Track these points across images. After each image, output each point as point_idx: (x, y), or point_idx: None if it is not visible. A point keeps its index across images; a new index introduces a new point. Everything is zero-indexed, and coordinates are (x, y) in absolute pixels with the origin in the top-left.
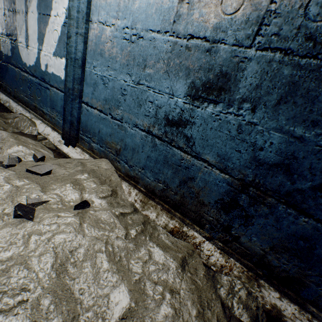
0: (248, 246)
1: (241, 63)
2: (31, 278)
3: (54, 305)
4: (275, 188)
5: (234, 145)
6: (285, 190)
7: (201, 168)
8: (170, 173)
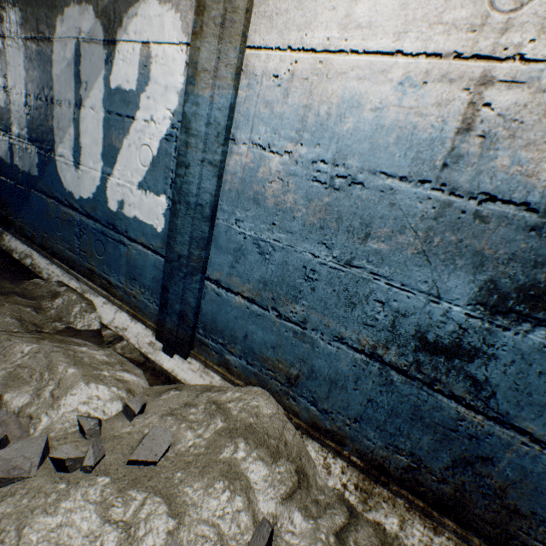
0: None
1: None
2: None
3: None
4: None
5: None
6: None
7: (512, 444)
8: (427, 439)
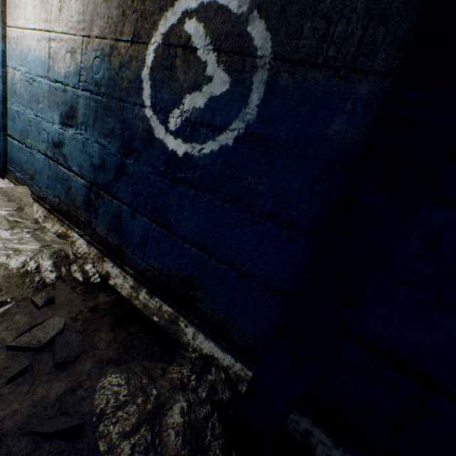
0: (100, 234)
1: (78, 99)
2: None
3: None
4: (102, 184)
5: (83, 157)
6: (106, 184)
7: (73, 178)
8: (60, 187)
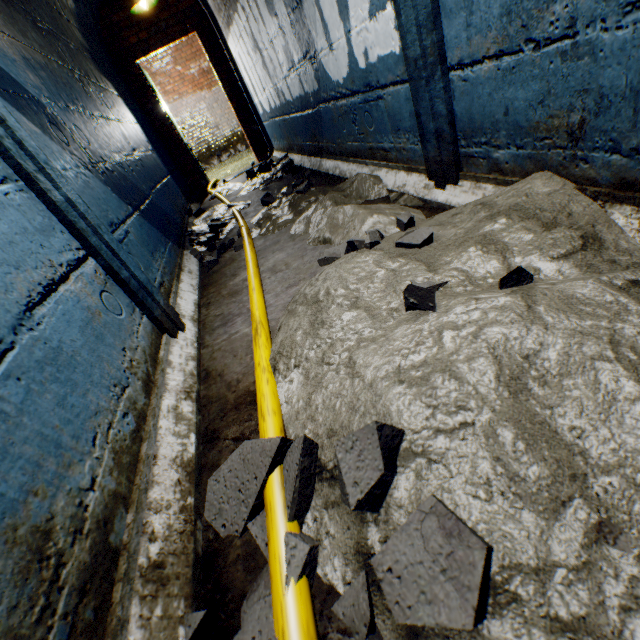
0: None
1: None
2: (466, 393)
3: (523, 443)
4: None
5: None
6: None
7: None
8: None
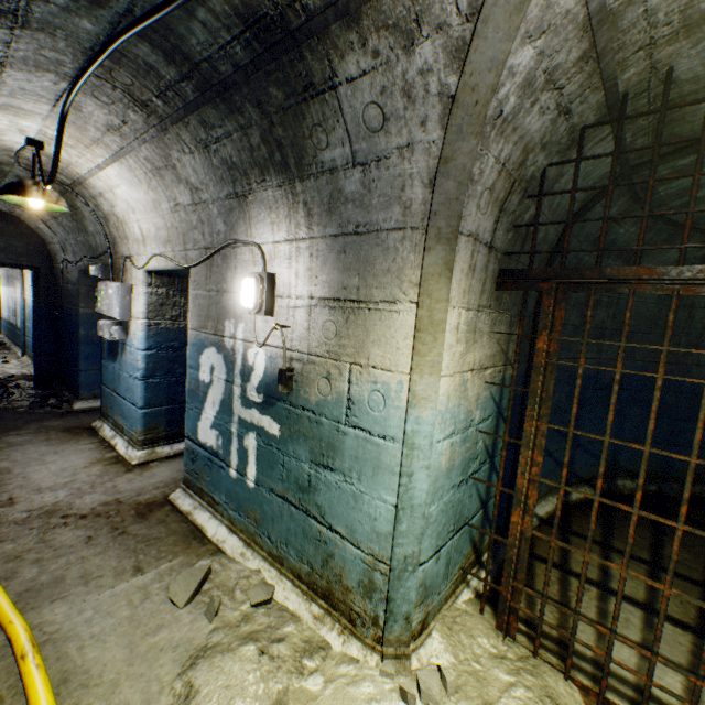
0: None
1: None
2: None
3: None
4: None
5: None
6: None
7: None
8: None
